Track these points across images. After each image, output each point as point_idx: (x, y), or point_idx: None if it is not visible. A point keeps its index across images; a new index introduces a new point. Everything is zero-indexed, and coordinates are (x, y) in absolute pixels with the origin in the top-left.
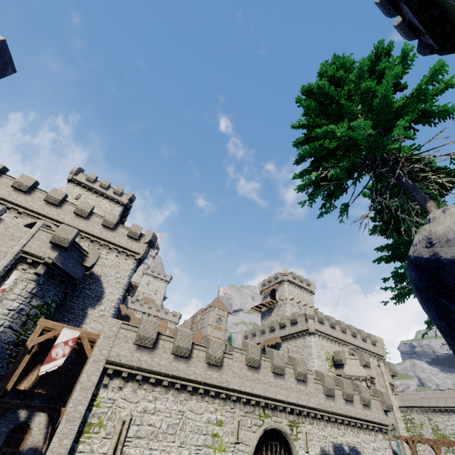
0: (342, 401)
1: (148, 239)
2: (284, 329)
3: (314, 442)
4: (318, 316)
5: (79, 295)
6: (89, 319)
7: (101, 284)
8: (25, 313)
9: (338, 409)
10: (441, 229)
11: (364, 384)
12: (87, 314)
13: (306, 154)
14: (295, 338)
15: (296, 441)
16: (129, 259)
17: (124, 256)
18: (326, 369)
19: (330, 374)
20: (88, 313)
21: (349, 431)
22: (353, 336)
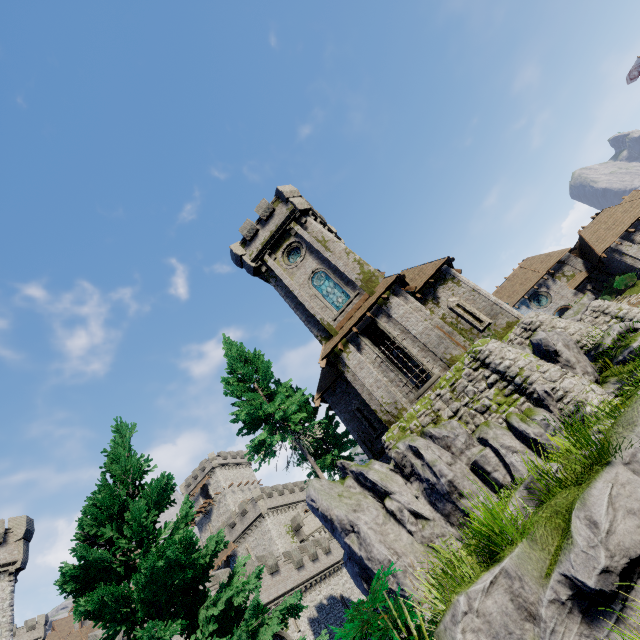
0: (311, 564)
1: (21, 531)
2: (235, 529)
3: (302, 618)
4: (266, 492)
5: None
6: None
7: None
8: None
9: (310, 574)
10: (310, 494)
11: (323, 534)
12: None
13: (251, 447)
14: (251, 531)
15: (288, 630)
16: None
17: None
18: (290, 543)
19: (294, 545)
20: None
21: (323, 586)
22: (302, 491)
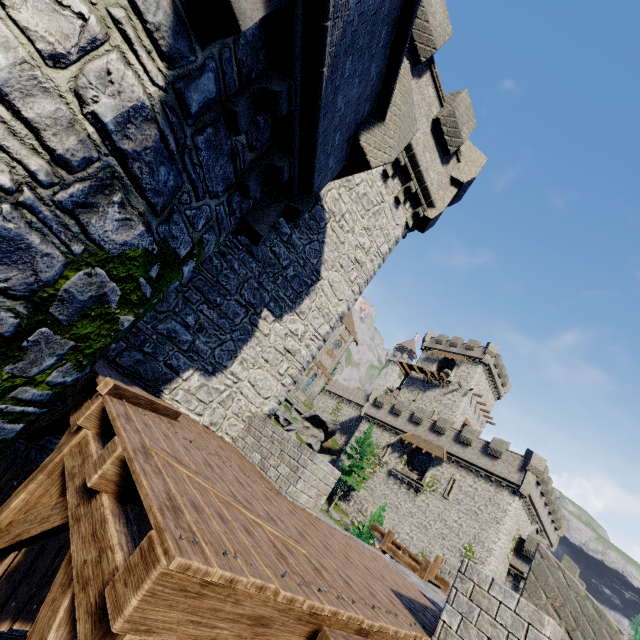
0: None
1: (468, 172)
2: (462, 447)
3: None
4: (544, 474)
5: (256, 248)
6: (254, 349)
7: (321, 242)
8: (26, 282)
9: None
10: None
11: None
12: (256, 330)
13: None
14: (478, 474)
15: None
16: (404, 204)
17: (398, 186)
18: (506, 553)
19: (506, 561)
20: (259, 326)
21: None
22: (548, 513)
